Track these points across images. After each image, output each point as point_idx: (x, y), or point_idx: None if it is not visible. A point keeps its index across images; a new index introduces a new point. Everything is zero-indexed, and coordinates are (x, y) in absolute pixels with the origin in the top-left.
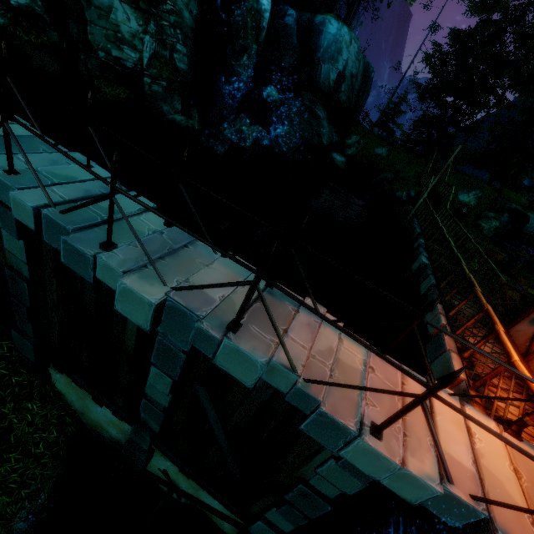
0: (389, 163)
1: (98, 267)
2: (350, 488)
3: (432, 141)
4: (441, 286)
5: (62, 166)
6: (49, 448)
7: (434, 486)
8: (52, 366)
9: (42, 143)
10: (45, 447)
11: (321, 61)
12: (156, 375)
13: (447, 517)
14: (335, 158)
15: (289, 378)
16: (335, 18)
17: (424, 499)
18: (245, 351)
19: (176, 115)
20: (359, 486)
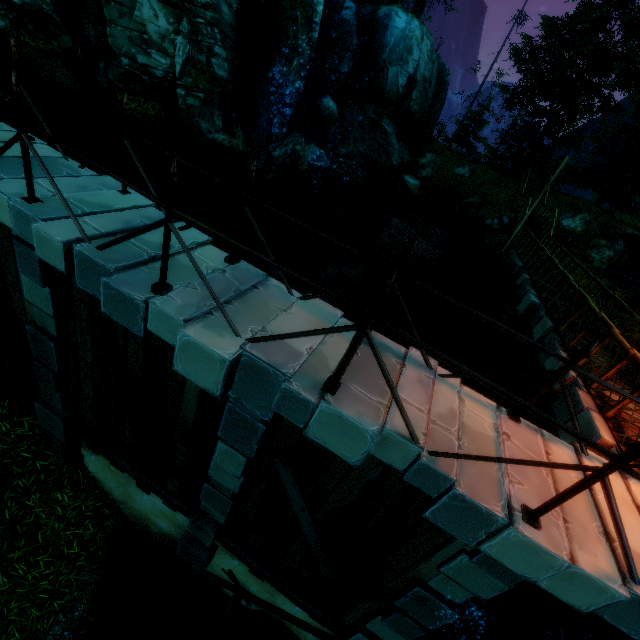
0: (473, 186)
1: (151, 316)
2: (487, 591)
3: (524, 156)
4: (561, 330)
5: (93, 192)
6: (85, 548)
7: (616, 589)
8: (86, 446)
9: (64, 165)
10: (80, 547)
11: (387, 63)
12: (224, 452)
13: (630, 628)
14: (408, 182)
15: (407, 451)
16: (402, 10)
17: (600, 605)
18: (350, 418)
19: (217, 134)
20: (500, 589)
